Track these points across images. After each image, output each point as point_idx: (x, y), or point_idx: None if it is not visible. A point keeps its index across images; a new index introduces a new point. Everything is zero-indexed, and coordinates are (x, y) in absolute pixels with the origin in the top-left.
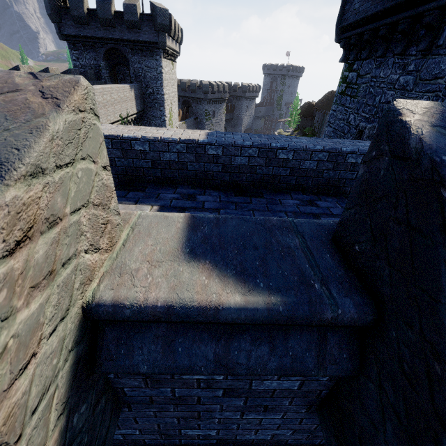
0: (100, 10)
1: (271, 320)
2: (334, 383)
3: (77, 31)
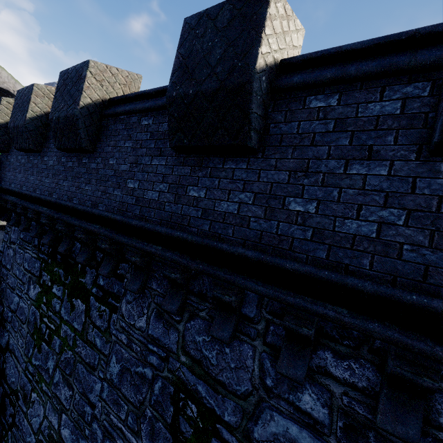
0: None
1: (373, 41)
2: (437, 100)
3: None
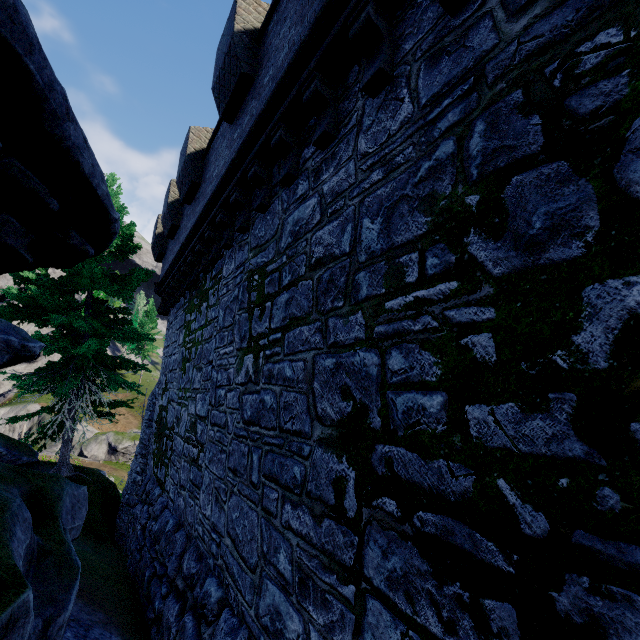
0: None
1: None
2: None
3: None
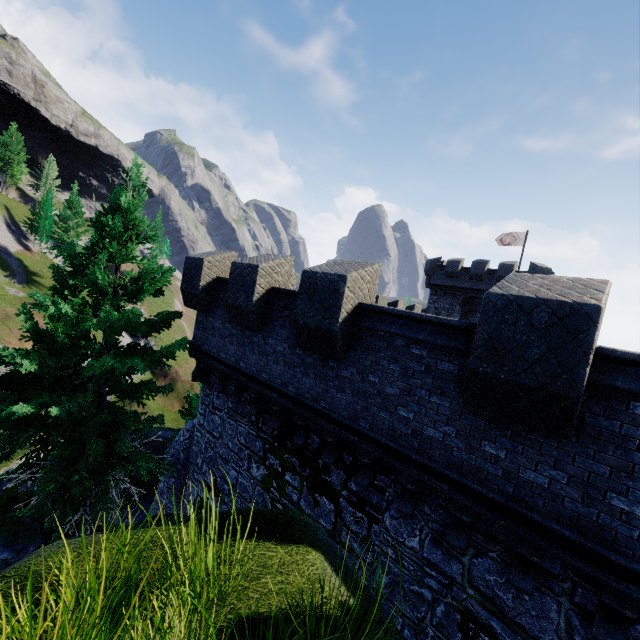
0: (473, 268)
1: None
2: None
3: (443, 282)
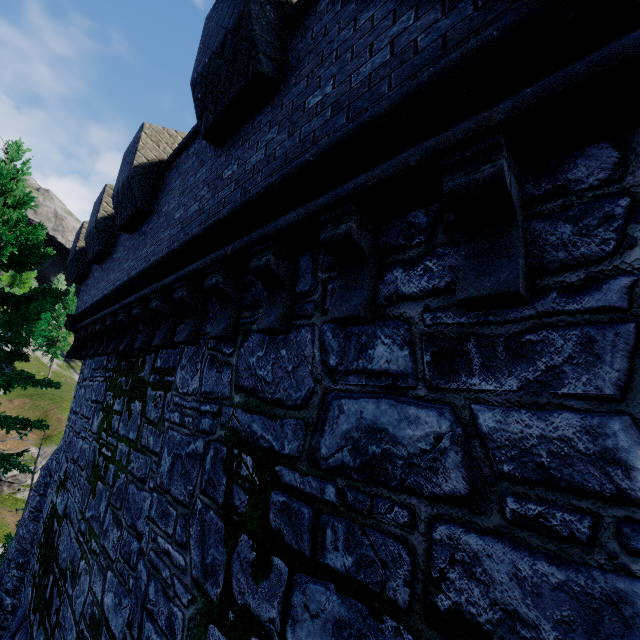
0: None
1: None
2: None
3: None
